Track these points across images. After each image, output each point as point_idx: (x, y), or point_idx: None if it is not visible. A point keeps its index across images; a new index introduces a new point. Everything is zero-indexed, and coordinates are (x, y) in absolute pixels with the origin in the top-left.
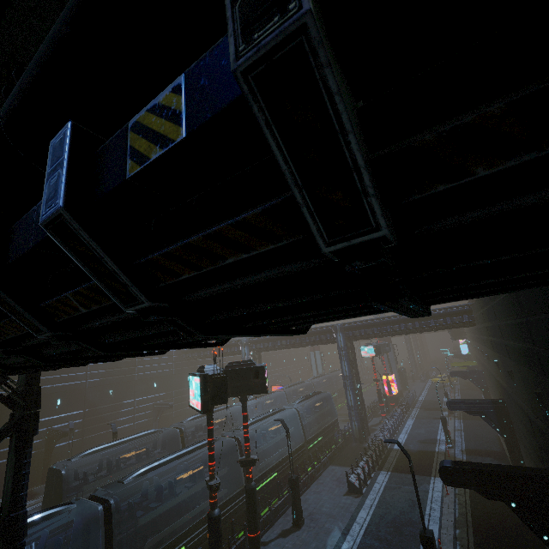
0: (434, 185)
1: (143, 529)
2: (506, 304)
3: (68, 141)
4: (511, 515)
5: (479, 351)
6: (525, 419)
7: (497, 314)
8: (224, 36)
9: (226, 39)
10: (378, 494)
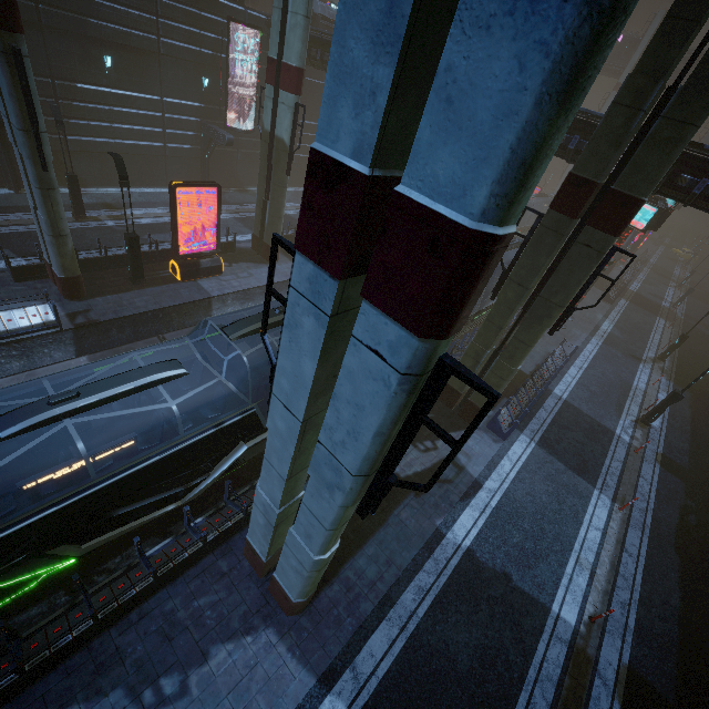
0: None
1: None
2: None
3: None
4: (703, 351)
5: None
6: None
7: None
8: None
9: None
10: (622, 309)
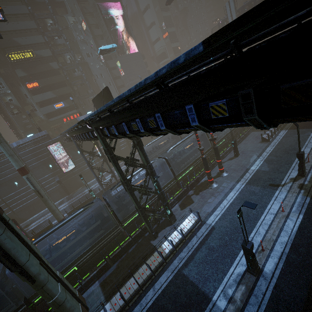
0: (278, 123)
1: (177, 163)
2: None
3: (194, 110)
4: None
5: None
6: None
7: None
8: (236, 98)
9: (237, 99)
10: (278, 140)
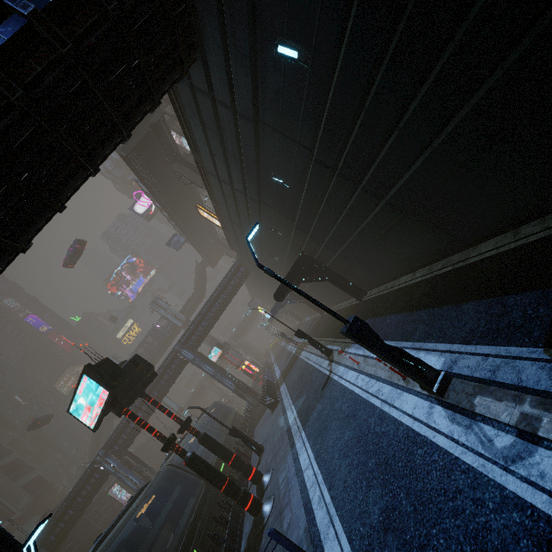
0: None
1: None
2: (230, 201)
3: None
4: (328, 320)
5: (269, 294)
6: (289, 264)
7: (237, 222)
8: None
9: None
10: (286, 390)
